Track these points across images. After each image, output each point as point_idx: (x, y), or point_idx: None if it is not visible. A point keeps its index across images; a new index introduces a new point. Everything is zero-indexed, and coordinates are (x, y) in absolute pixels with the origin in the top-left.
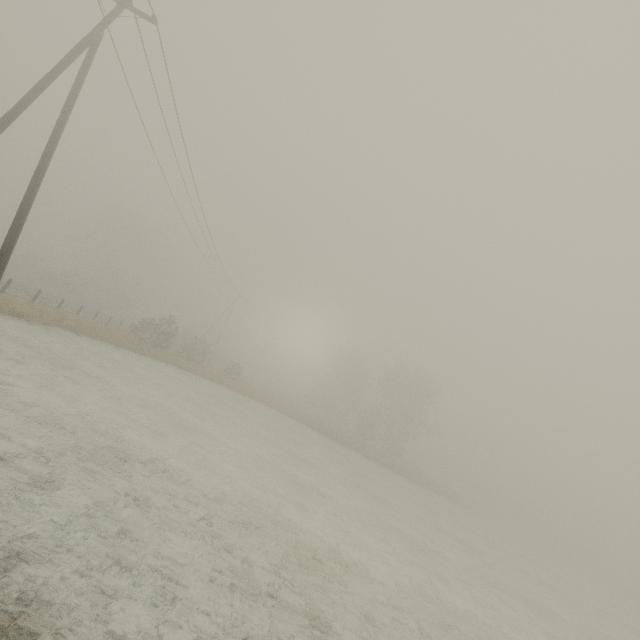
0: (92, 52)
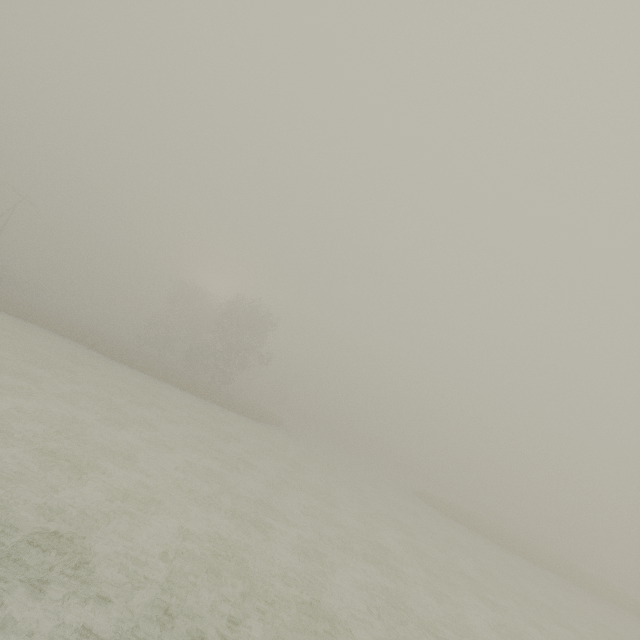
0: None
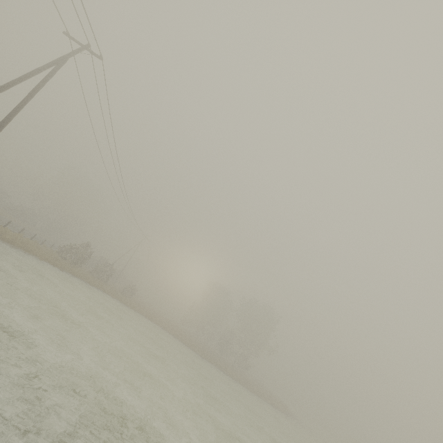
0: (57, 67)
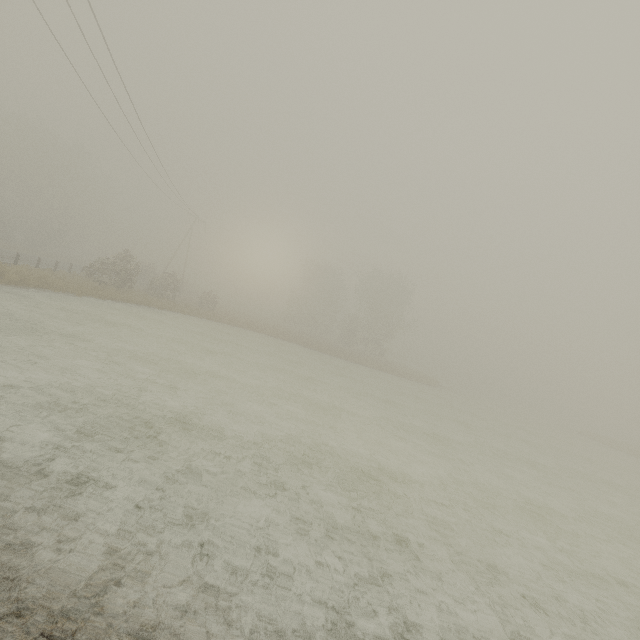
0: None
